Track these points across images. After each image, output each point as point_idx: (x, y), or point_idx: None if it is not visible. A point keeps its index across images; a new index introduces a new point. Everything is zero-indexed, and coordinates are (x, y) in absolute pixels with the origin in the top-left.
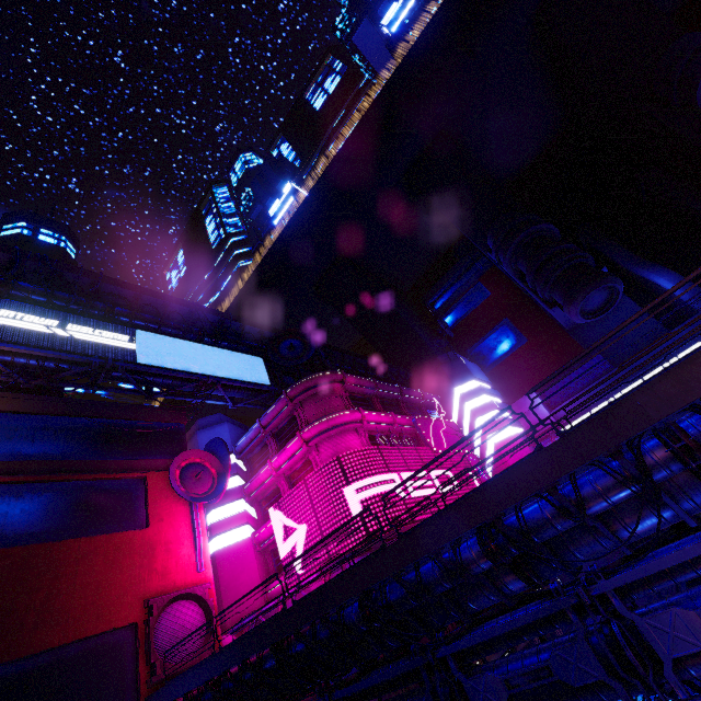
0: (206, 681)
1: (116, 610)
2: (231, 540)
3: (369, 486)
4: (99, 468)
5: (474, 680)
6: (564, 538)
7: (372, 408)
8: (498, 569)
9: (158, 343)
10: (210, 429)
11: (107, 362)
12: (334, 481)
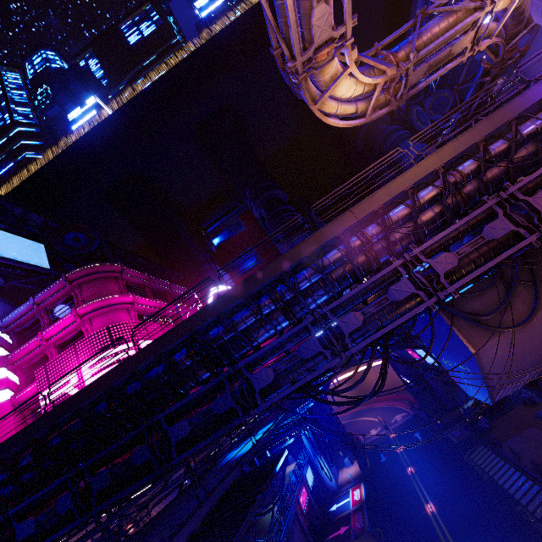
0: None
1: None
2: None
3: (132, 348)
4: None
5: (174, 427)
6: (229, 346)
7: (145, 295)
8: (196, 366)
9: None
10: None
11: None
12: (102, 345)
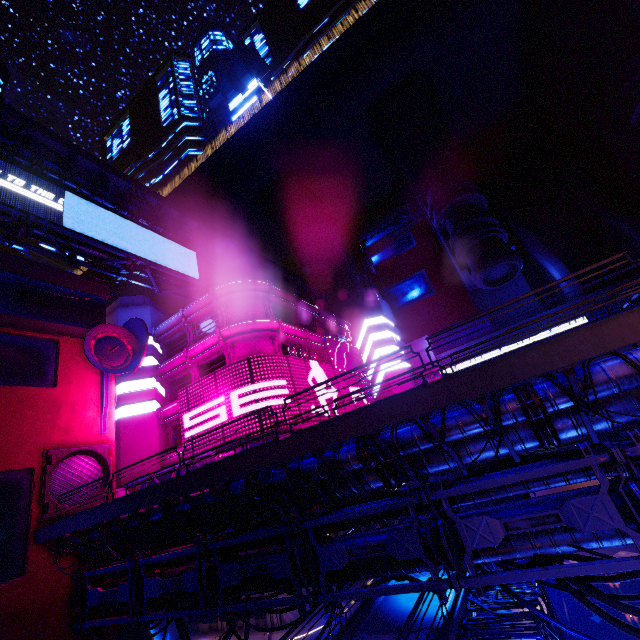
0: (96, 524)
1: (14, 455)
2: (137, 411)
3: (273, 388)
4: (8, 322)
5: (325, 547)
6: (422, 455)
7: (290, 321)
8: (366, 470)
9: (89, 211)
10: (132, 309)
11: (29, 217)
12: (243, 377)
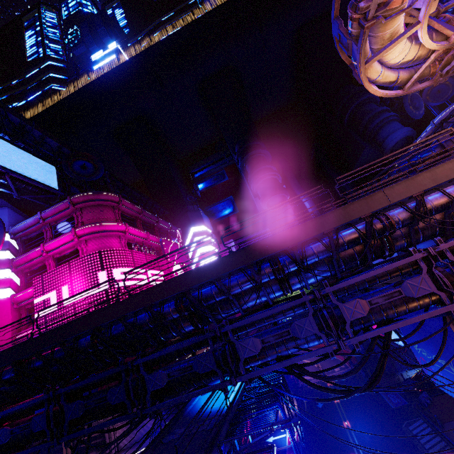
0: None
1: None
2: None
3: (119, 273)
4: None
5: (152, 375)
6: (218, 305)
7: (135, 226)
8: (182, 319)
9: None
10: None
11: None
12: (94, 266)
